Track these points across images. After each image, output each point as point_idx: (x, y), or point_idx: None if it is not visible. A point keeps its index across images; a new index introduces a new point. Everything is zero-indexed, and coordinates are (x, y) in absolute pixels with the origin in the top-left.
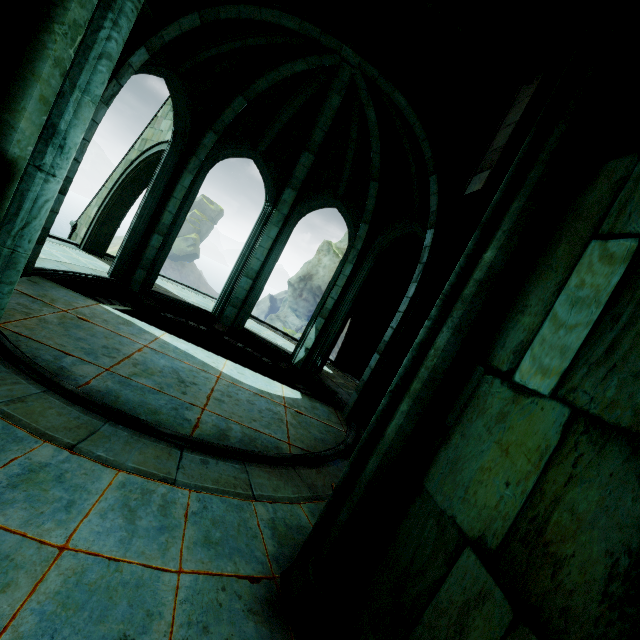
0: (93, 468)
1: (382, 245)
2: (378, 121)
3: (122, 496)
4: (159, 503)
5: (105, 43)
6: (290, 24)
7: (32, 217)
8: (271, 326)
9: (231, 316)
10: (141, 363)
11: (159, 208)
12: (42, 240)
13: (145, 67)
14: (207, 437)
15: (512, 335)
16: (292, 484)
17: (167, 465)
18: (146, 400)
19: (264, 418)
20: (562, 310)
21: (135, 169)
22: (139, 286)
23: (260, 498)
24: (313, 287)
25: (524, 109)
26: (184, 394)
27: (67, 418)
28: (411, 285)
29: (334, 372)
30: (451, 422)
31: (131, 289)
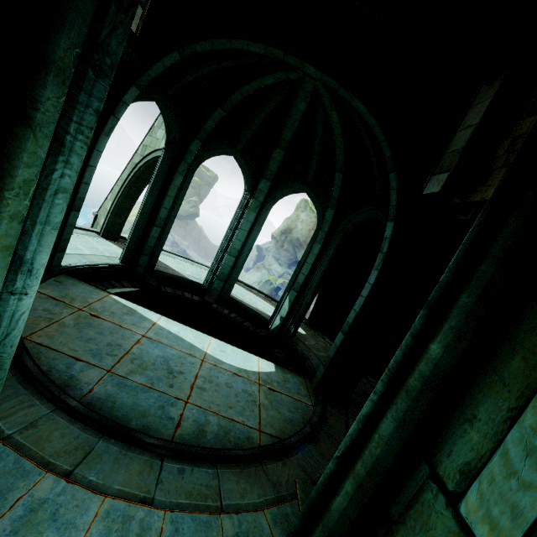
0: (84, 497)
1: (347, 227)
2: (340, 122)
3: (105, 528)
4: (136, 531)
5: (59, 180)
6: (257, 49)
7: (11, 329)
8: (253, 288)
9: (218, 288)
10: (138, 357)
11: (156, 205)
12: (64, 248)
13: (138, 97)
14: (187, 437)
15: (459, 446)
16: (258, 485)
17: (148, 481)
18: (138, 401)
19: (239, 403)
20: (515, 451)
21: (138, 171)
22: (143, 269)
23: (227, 509)
24: (292, 239)
25: (484, 113)
26: (171, 387)
27: (68, 439)
28: (372, 272)
29: (307, 332)
30: (395, 516)
31: (137, 272)
